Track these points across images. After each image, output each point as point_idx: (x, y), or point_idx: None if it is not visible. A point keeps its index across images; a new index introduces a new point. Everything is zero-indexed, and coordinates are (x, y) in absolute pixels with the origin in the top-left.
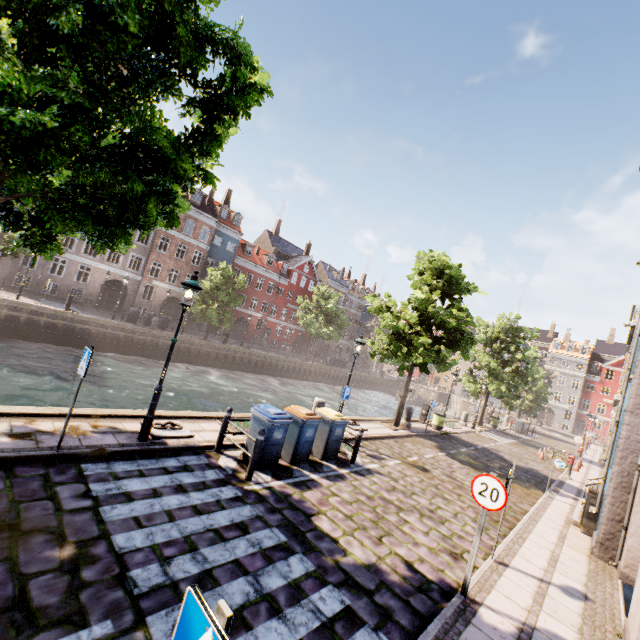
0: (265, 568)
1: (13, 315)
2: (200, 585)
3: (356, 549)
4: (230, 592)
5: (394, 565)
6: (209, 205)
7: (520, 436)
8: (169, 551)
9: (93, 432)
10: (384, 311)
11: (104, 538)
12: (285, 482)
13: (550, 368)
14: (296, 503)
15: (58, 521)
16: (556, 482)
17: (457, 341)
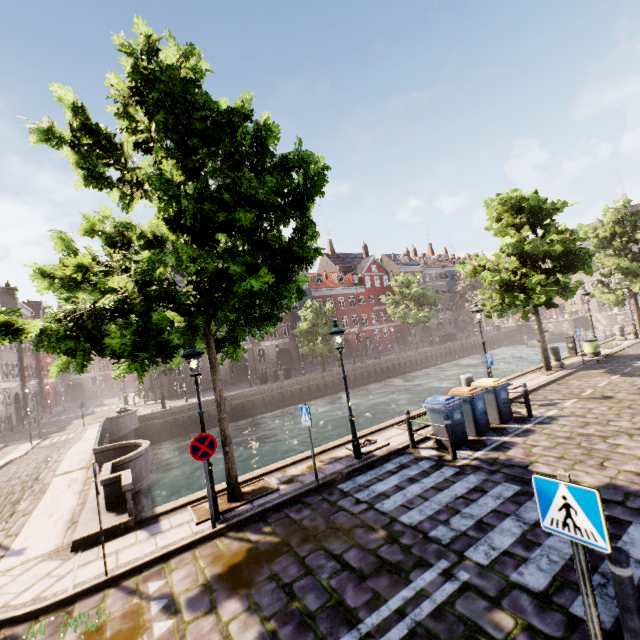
0: (519, 509)
1: (190, 415)
2: (481, 530)
3: (585, 478)
4: (506, 528)
5: (629, 479)
6: None
7: None
8: (442, 517)
9: (324, 465)
10: (479, 271)
11: (395, 521)
12: (484, 451)
13: None
14: (506, 462)
15: (359, 520)
16: None
17: (572, 263)
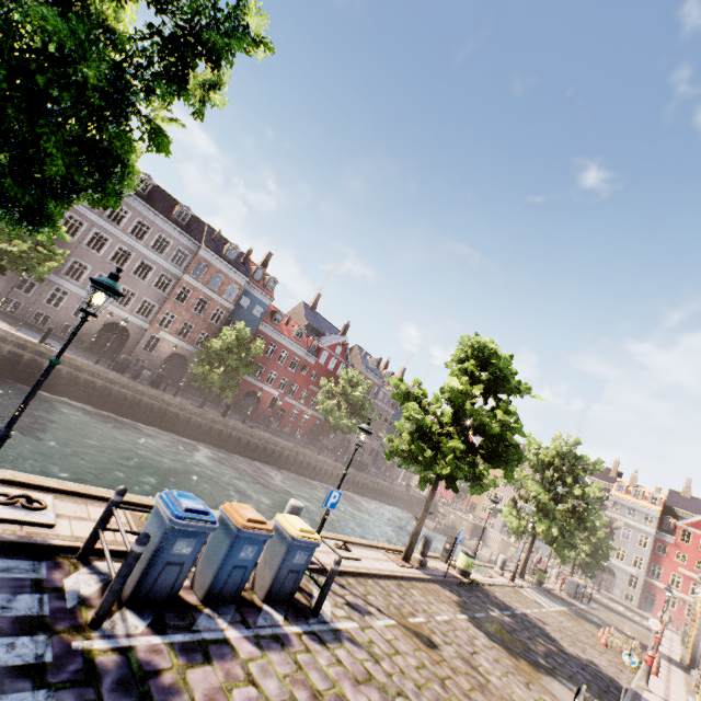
0: None
1: None
2: None
3: None
4: None
5: None
6: (244, 263)
7: (573, 602)
8: None
9: None
10: (410, 401)
11: None
12: (167, 640)
13: (612, 515)
14: (157, 695)
15: None
16: (629, 694)
17: (499, 454)
